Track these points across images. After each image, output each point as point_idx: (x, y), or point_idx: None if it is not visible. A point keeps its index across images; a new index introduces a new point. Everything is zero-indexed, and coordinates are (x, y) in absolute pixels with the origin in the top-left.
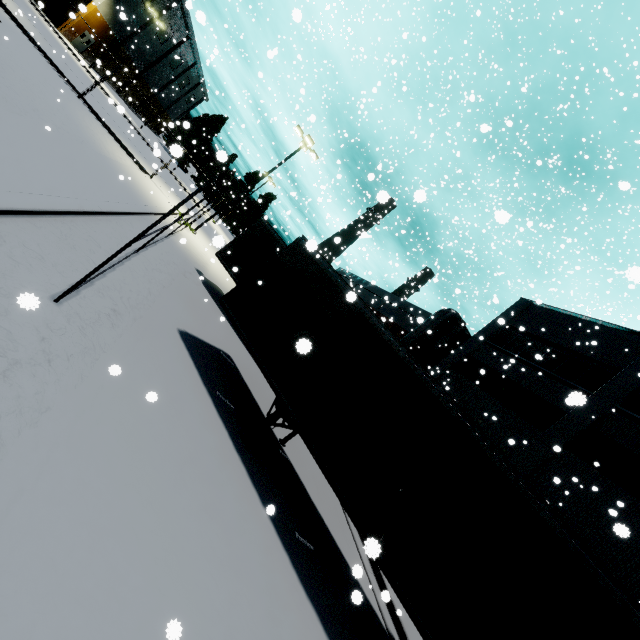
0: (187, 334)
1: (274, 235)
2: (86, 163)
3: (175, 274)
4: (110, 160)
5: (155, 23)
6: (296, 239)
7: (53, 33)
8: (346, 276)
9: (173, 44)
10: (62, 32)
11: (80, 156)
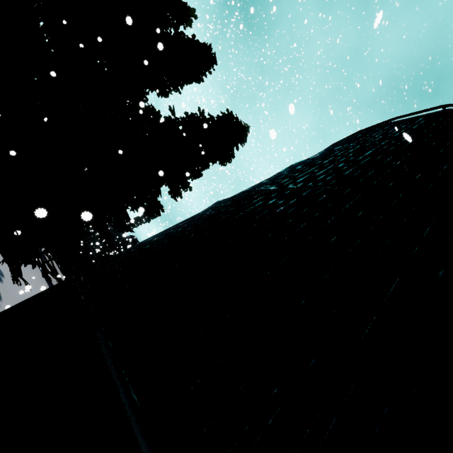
0: None
1: None
2: None
3: None
4: None
5: None
6: None
7: None
8: None
9: None
10: None
11: None
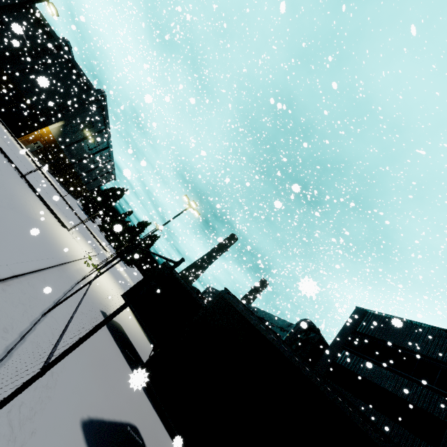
0: (91, 422)
1: (176, 275)
2: (11, 226)
3: (82, 326)
4: (36, 220)
5: (87, 139)
6: (220, 292)
7: (13, 140)
8: (215, 292)
9: (97, 150)
10: (21, 141)
11: (6, 220)
